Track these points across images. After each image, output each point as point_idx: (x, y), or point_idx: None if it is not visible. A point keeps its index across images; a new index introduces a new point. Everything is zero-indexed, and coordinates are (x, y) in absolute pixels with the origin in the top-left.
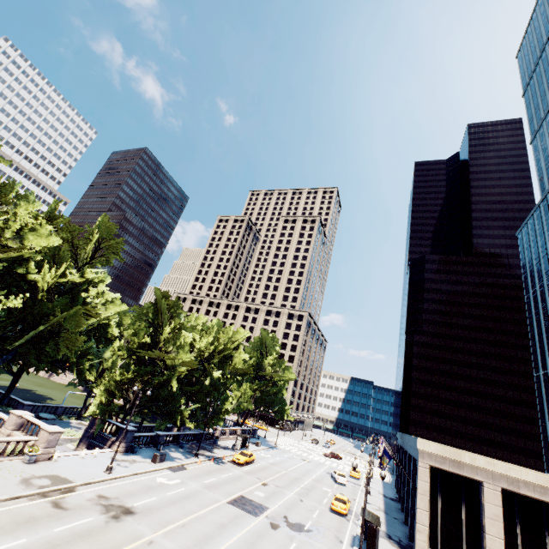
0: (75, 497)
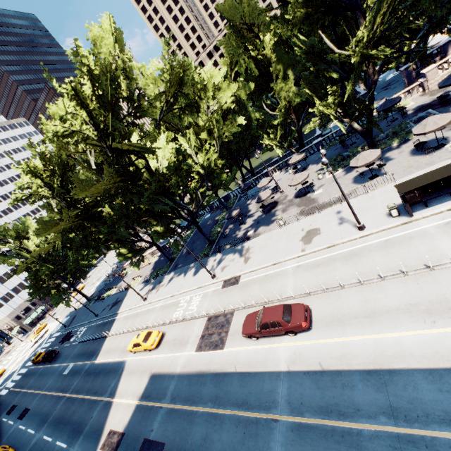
0: None
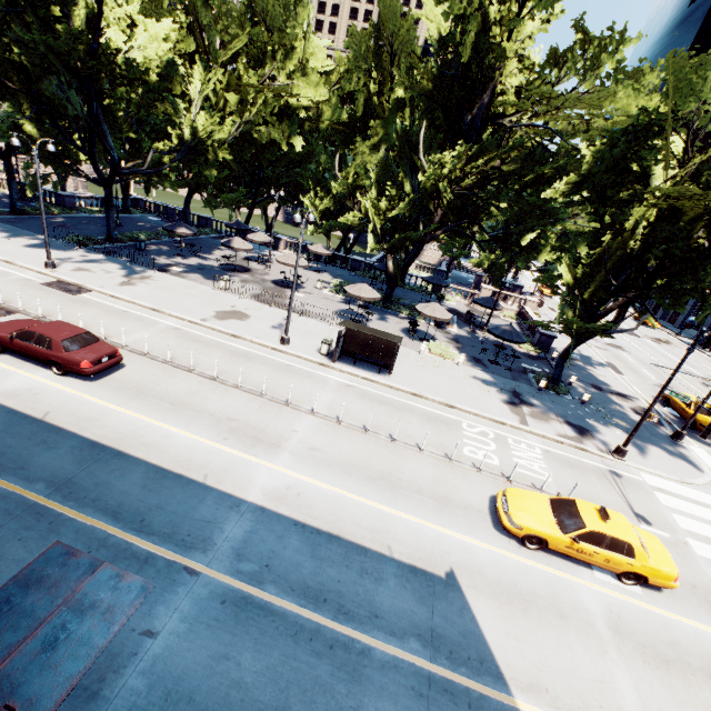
0: (591, 343)
